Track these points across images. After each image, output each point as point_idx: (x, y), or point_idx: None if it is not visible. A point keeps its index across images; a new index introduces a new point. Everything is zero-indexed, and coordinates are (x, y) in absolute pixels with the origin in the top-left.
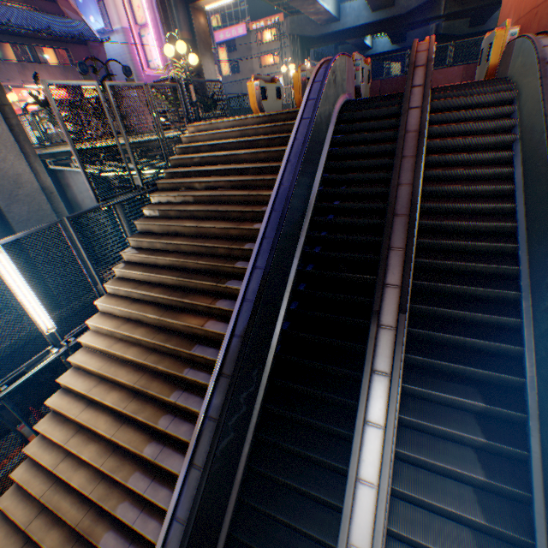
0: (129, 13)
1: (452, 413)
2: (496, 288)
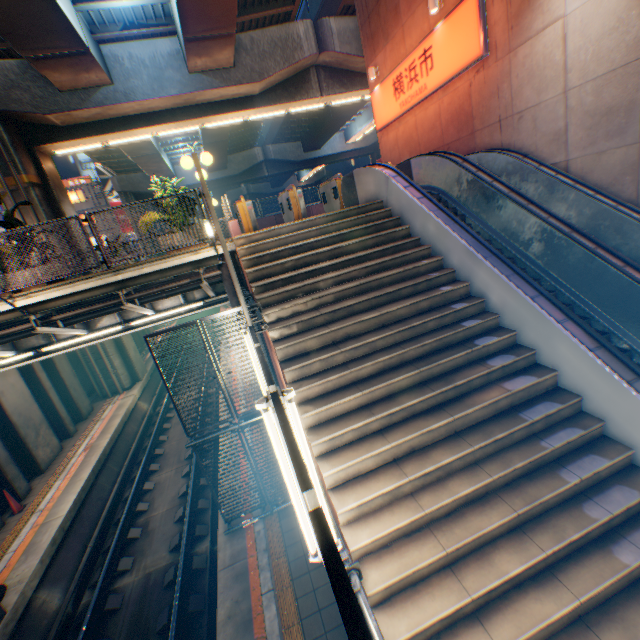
0: None
1: None
2: None
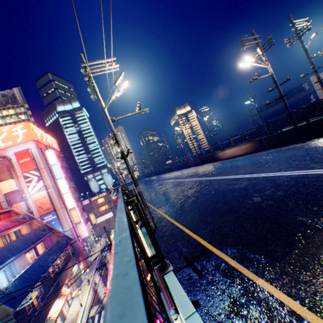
0: (72, 220)
1: None
2: None
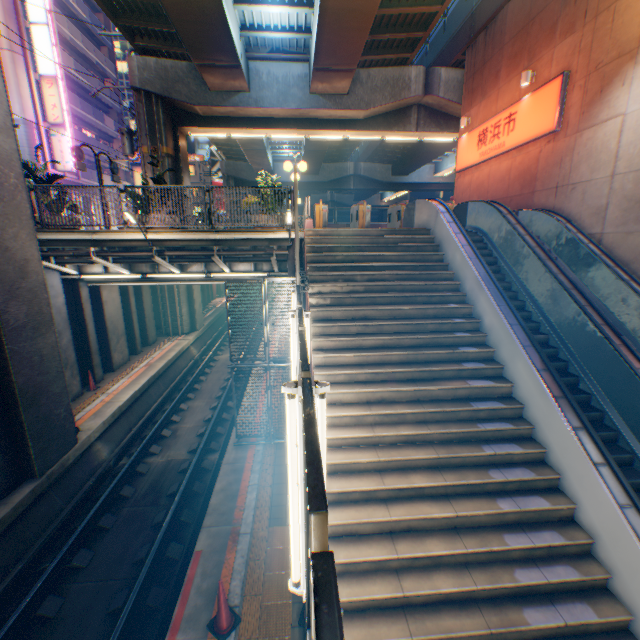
0: (40, 107)
1: None
2: None
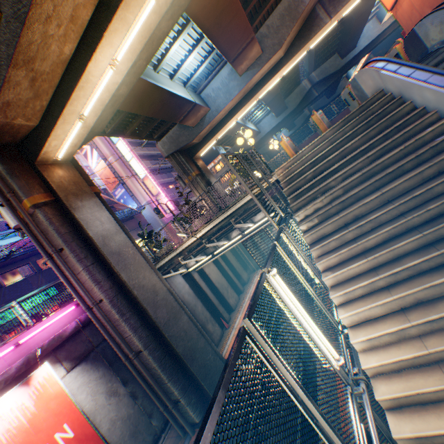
0: (148, 192)
1: None
2: None
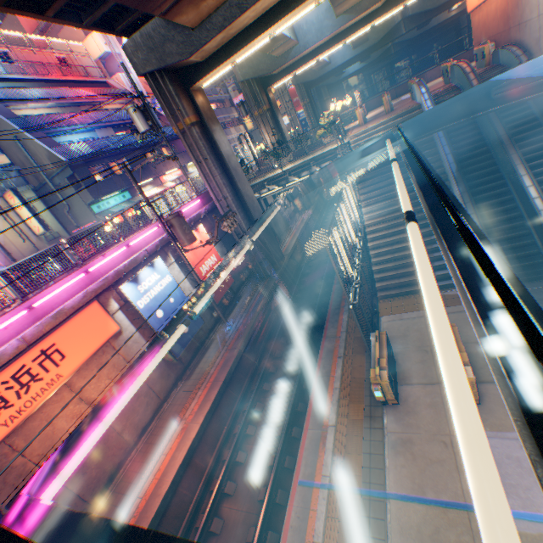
0: None
1: (537, 167)
2: (534, 130)
